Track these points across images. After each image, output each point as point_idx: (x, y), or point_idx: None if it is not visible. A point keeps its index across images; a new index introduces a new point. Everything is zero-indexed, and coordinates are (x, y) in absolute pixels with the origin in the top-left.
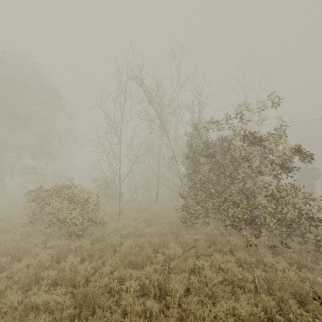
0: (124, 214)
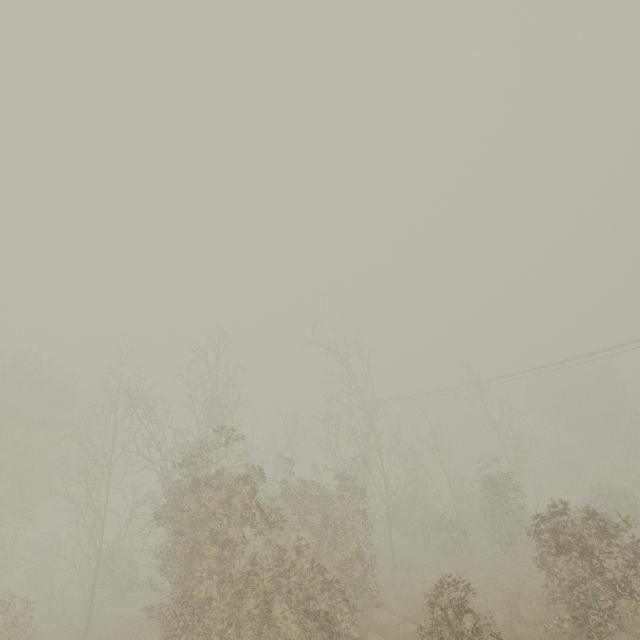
0: (96, 632)
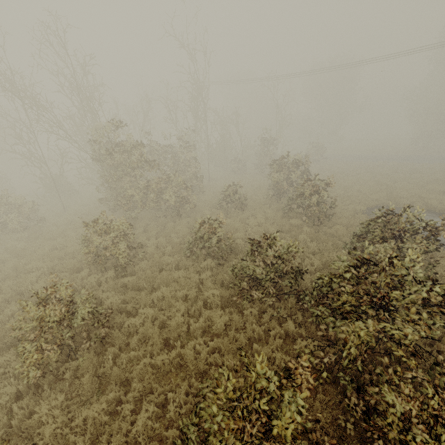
0: (70, 210)
